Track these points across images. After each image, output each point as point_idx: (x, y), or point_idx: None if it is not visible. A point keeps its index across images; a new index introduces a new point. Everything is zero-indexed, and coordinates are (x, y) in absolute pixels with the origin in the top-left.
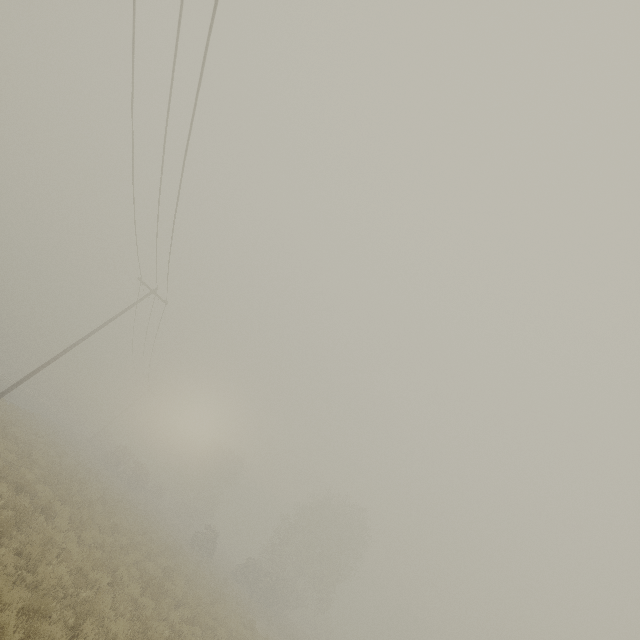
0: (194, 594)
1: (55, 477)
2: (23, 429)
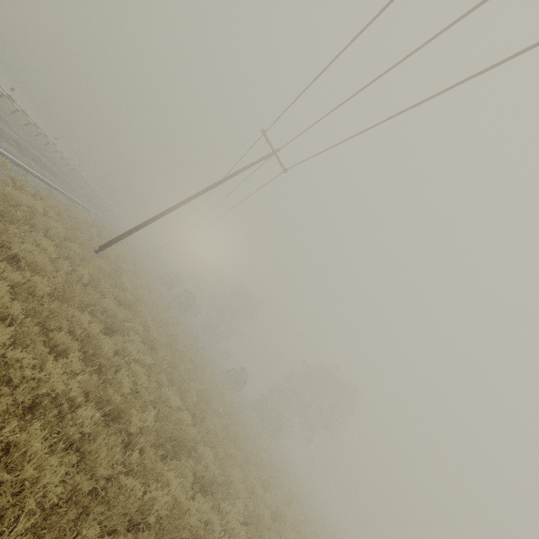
0: (293, 521)
1: (170, 358)
2: (123, 266)
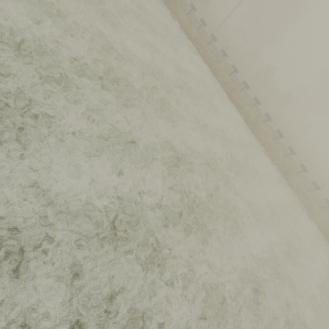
0: None
1: None
2: None
